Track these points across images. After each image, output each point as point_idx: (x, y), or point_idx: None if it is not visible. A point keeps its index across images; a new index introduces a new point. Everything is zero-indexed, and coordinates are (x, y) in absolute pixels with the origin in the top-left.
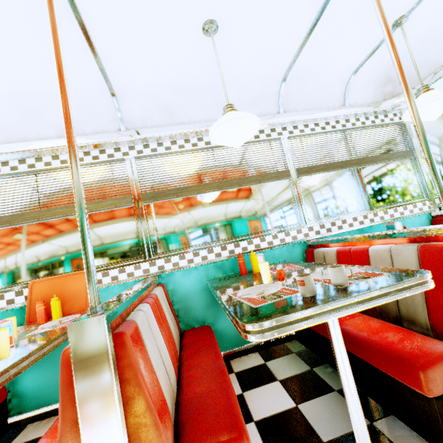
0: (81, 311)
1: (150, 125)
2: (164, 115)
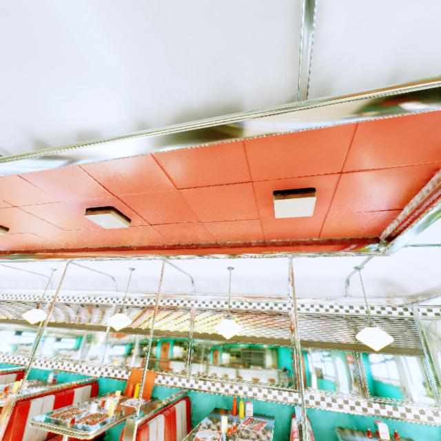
0: (146, 397)
1: (207, 291)
2: (215, 287)
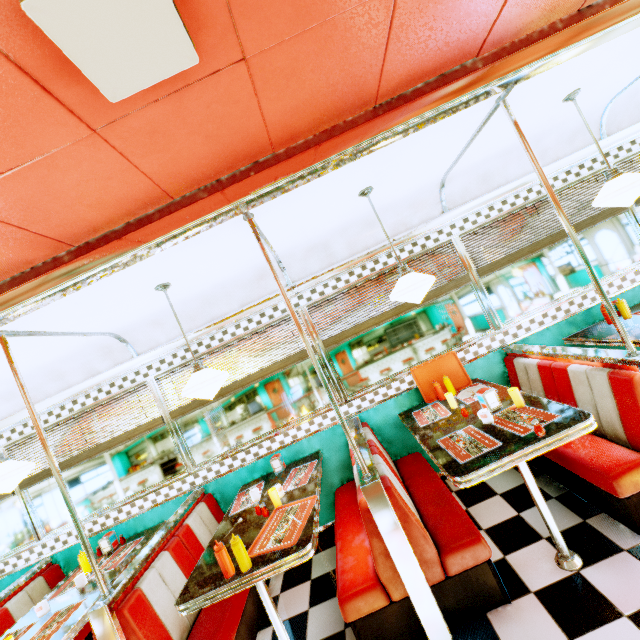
0: (465, 385)
1: (469, 198)
2: (481, 184)
